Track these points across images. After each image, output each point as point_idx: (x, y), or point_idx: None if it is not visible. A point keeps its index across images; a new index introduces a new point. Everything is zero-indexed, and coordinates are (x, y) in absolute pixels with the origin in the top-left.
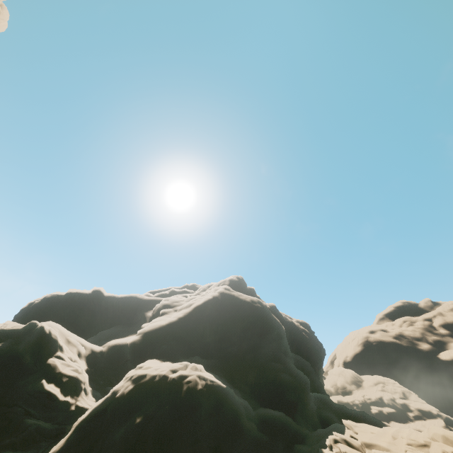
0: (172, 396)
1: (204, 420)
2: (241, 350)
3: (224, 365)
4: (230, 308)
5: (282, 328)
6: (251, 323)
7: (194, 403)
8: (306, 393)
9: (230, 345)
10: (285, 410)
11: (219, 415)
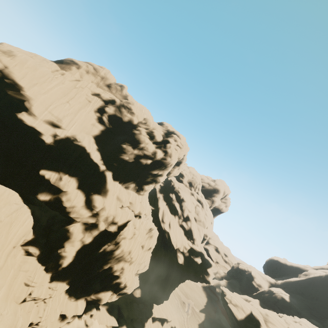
0: (272, 294)
1: (278, 303)
2: (327, 303)
3: (312, 303)
4: (327, 284)
5: None
6: None
7: (275, 297)
8: None
9: (320, 298)
10: (326, 327)
11: (284, 305)
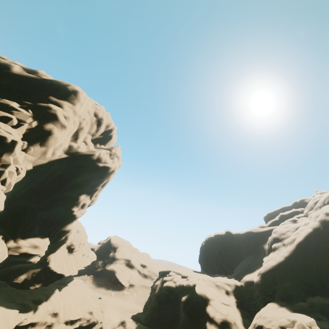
0: None
1: None
2: None
3: None
4: None
5: None
6: None
7: None
8: None
9: None
10: None
11: None
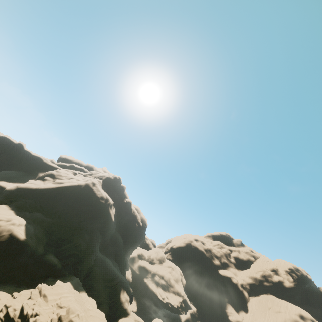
0: None
1: None
2: (72, 220)
3: (53, 224)
4: (83, 196)
5: (111, 219)
6: (88, 209)
7: None
8: (88, 257)
9: (67, 215)
10: (64, 260)
11: (9, 249)
